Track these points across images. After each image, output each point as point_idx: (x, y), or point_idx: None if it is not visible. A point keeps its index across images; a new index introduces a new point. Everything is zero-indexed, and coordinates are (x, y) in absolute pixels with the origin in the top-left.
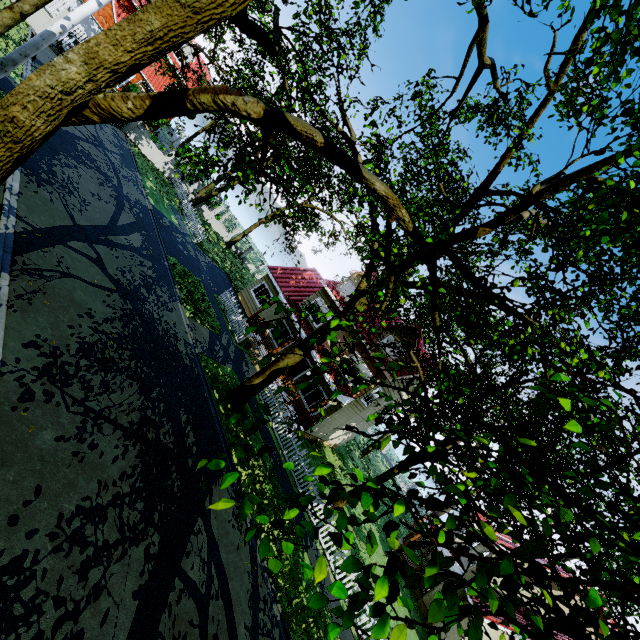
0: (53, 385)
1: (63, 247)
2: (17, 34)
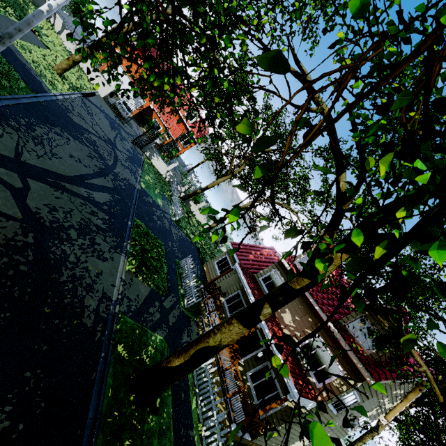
0: None
1: None
2: (79, 84)
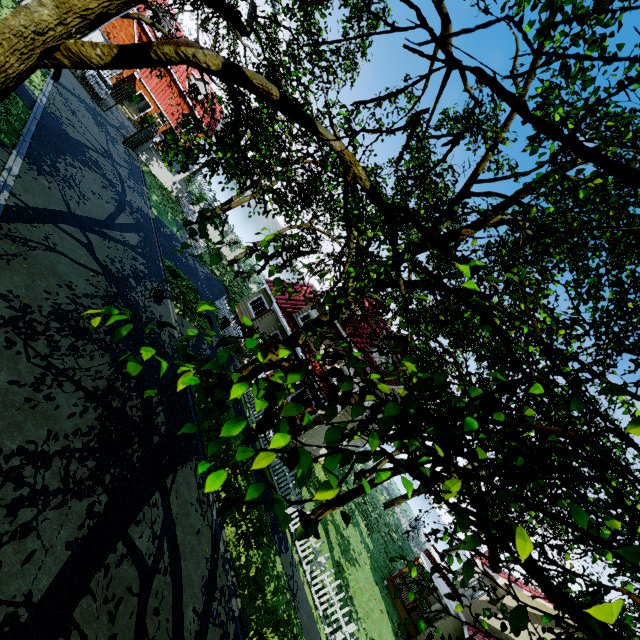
0: (17, 336)
1: (53, 227)
2: None
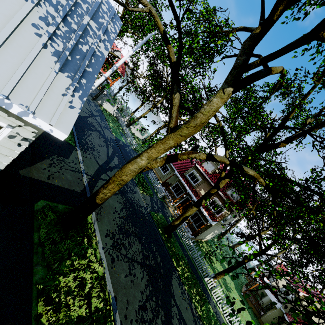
0: (117, 251)
1: (100, 180)
2: None
